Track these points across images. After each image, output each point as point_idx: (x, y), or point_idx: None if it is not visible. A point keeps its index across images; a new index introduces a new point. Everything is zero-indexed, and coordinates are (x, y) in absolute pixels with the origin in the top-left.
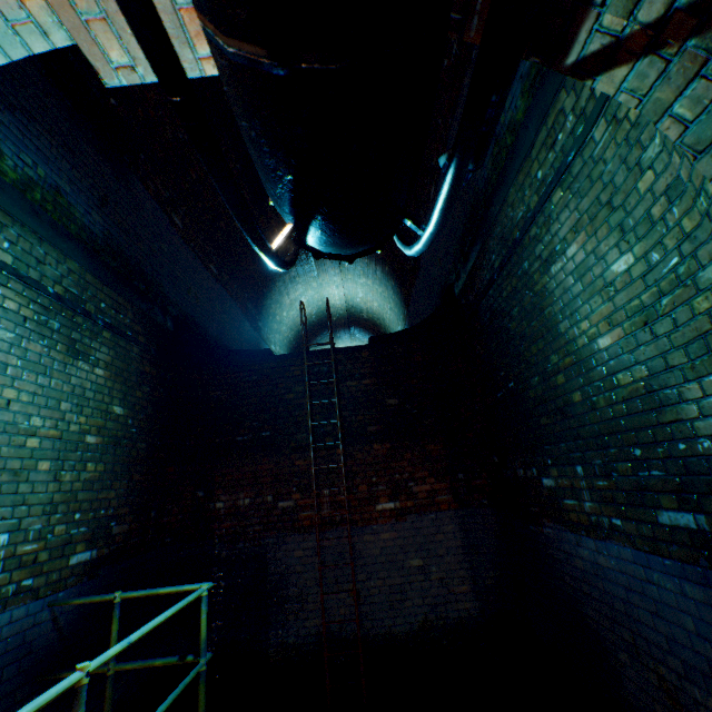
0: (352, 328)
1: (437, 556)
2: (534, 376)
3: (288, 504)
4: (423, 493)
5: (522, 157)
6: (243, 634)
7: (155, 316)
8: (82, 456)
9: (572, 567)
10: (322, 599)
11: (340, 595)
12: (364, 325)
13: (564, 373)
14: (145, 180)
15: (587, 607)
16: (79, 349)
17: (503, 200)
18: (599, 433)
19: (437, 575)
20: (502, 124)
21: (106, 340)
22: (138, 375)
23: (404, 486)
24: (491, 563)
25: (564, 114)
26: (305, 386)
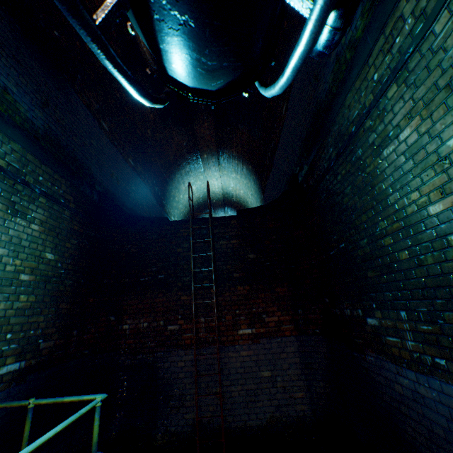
0: (226, 208)
1: (282, 370)
2: (363, 239)
3: (175, 328)
4: (272, 323)
5: (360, 65)
6: (138, 422)
7: (84, 190)
8: (16, 290)
9: (392, 391)
10: (196, 399)
11: (210, 396)
12: (234, 206)
13: (392, 236)
14: (80, 94)
15: (405, 425)
16: (18, 209)
17: (341, 104)
18: (425, 285)
19: (281, 384)
20: (342, 44)
21: (42, 204)
22: (68, 231)
23: (259, 317)
24: (321, 377)
25: (403, 19)
26: (190, 243)
